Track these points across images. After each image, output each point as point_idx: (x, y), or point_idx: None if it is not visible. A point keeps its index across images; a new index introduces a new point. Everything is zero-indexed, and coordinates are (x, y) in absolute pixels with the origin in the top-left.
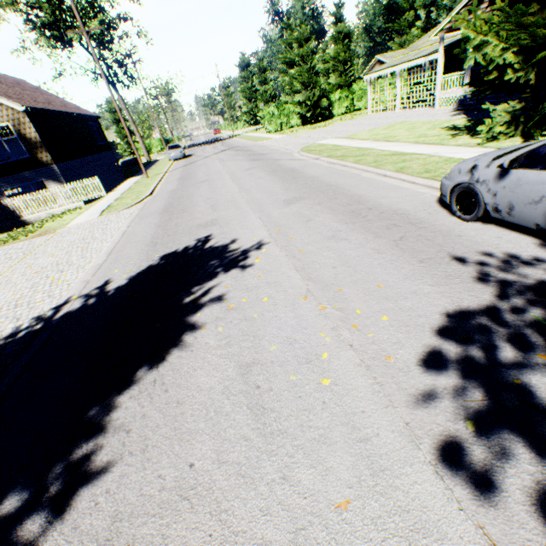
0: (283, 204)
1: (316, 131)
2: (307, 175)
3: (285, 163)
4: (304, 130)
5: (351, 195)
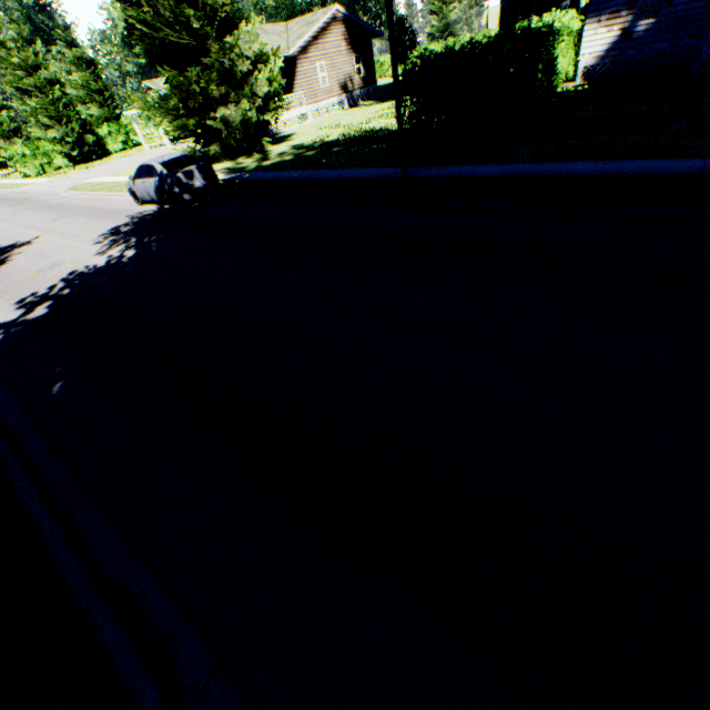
0: (53, 222)
1: (89, 172)
2: (72, 205)
3: (53, 202)
4: (75, 172)
5: (99, 209)
